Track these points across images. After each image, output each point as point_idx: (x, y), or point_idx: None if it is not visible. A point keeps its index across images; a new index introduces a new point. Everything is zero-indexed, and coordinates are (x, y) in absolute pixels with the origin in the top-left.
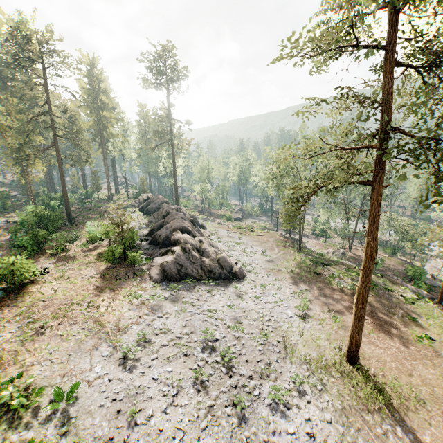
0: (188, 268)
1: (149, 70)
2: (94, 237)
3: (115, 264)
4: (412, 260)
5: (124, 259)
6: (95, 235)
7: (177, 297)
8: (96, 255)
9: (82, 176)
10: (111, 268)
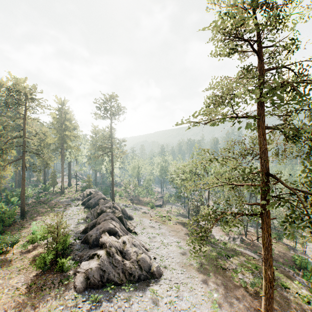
0: (110, 273)
1: (99, 109)
2: (34, 238)
3: (45, 270)
4: (295, 244)
5: (55, 263)
6: (35, 236)
7: (96, 311)
8: (32, 257)
9: (44, 175)
10: (40, 275)
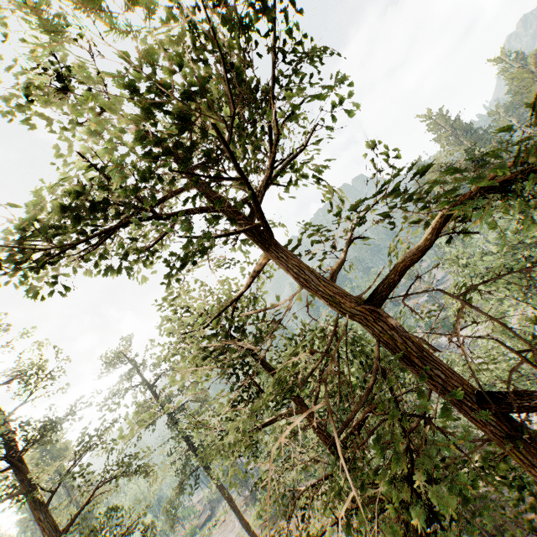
0: None
1: None
2: None
3: None
4: None
5: None
6: None
7: None
8: None
9: None
10: None
